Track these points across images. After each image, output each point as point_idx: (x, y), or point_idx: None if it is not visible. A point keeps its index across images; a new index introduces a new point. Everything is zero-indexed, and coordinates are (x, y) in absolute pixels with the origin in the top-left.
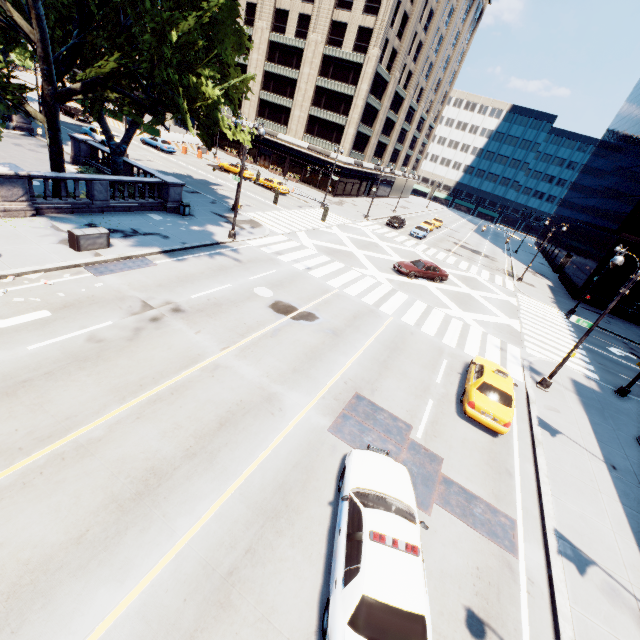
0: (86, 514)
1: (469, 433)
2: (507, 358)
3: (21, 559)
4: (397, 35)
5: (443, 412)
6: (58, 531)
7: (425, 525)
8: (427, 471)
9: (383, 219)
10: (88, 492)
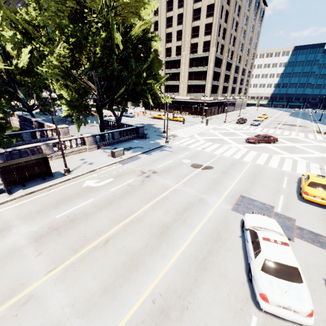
0: (146, 239)
1: (308, 208)
2: (325, 172)
3: (131, 251)
4: (222, 38)
5: (290, 200)
6: (139, 243)
7: (290, 239)
8: (287, 224)
9: (234, 121)
10: (144, 232)
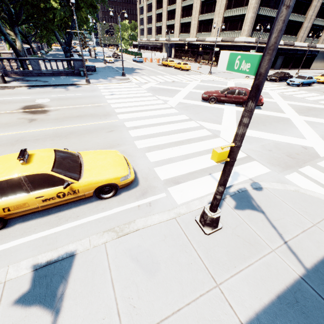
0: None
1: None
2: (213, 173)
3: None
4: None
5: None
6: None
7: None
8: None
9: None
10: None
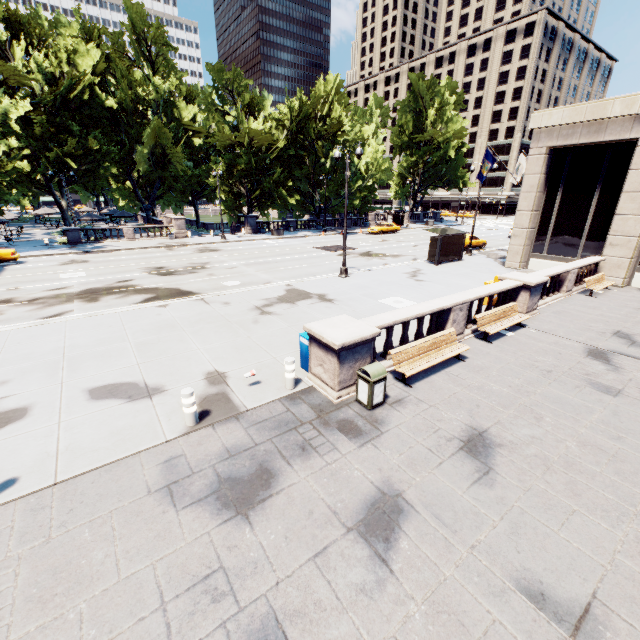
0: None
1: None
2: None
3: None
4: None
5: None
6: None
7: None
8: None
9: None
10: None
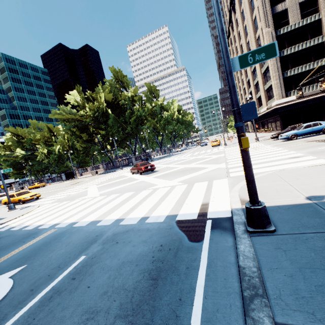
0: None
1: None
2: (42, 201)
3: None
4: None
5: None
6: None
7: None
8: None
9: None
10: None
